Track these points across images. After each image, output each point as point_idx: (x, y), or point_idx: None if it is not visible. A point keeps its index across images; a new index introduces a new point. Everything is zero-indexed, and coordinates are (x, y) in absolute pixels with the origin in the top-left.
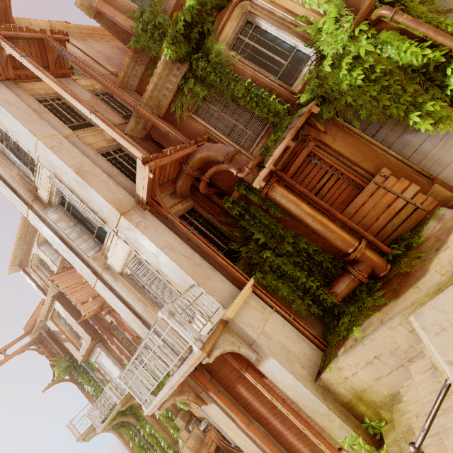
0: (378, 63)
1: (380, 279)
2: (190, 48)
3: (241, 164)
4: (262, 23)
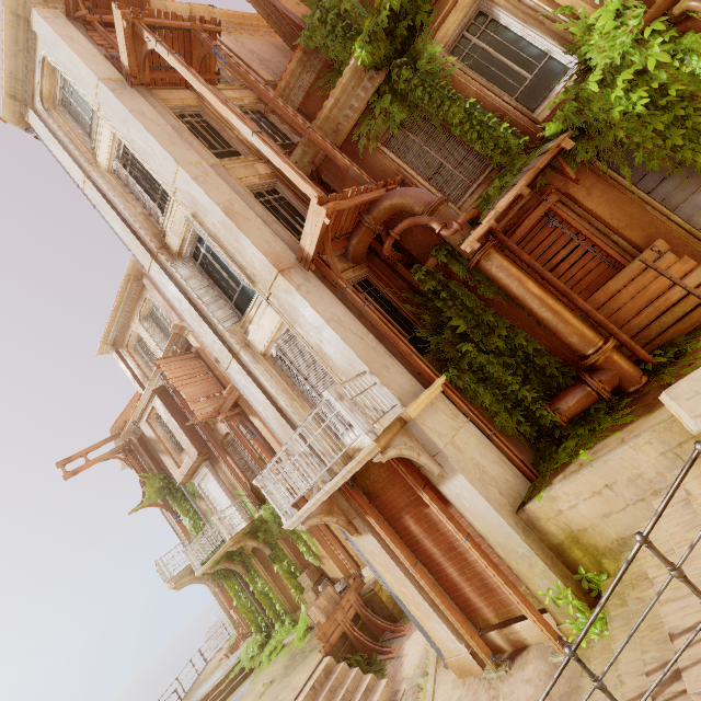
0: (673, 81)
1: (629, 396)
2: (392, 49)
3: (446, 219)
4: (502, 16)
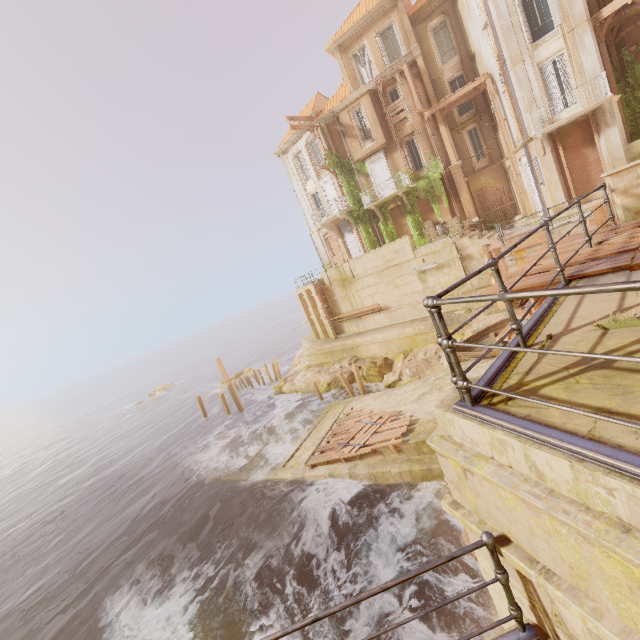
0: None
1: None
2: None
3: None
4: None
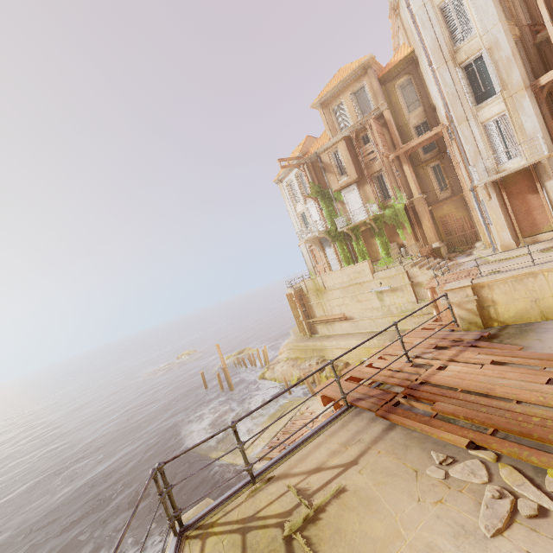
0: None
1: None
2: None
3: None
4: None
